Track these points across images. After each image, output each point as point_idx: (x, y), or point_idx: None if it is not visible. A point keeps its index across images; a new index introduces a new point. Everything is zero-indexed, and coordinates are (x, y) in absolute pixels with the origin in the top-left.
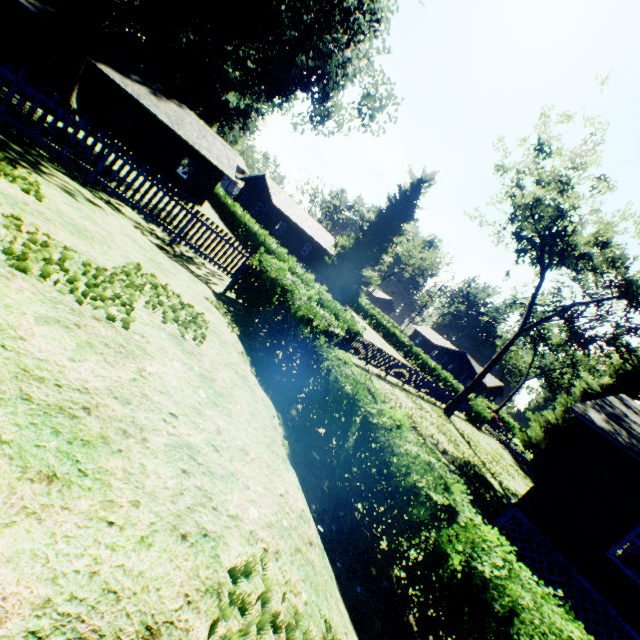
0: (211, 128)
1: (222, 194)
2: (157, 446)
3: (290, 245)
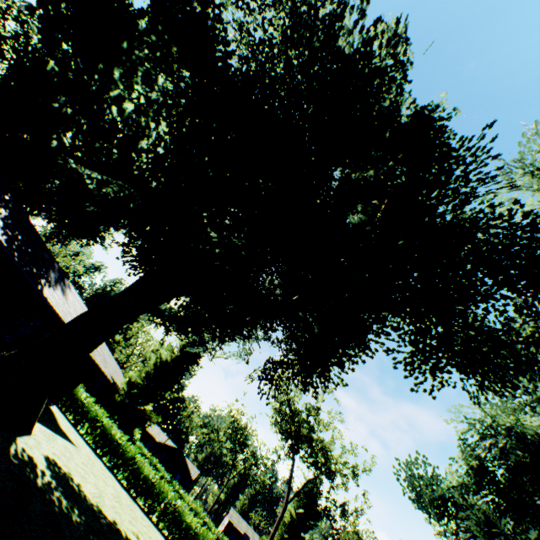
0: None
1: None
2: None
3: (85, 384)
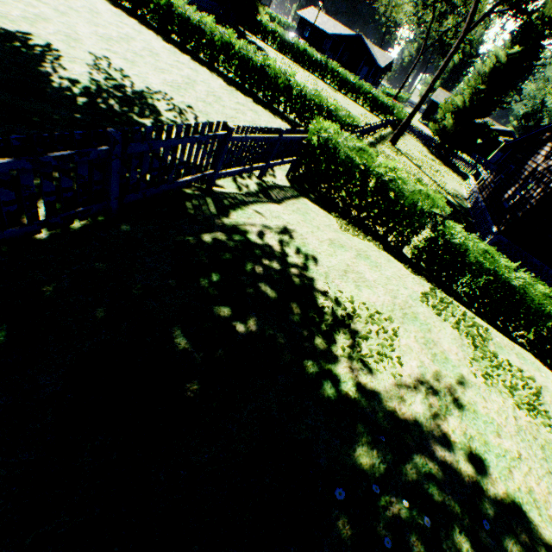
0: None
1: None
2: None
3: None
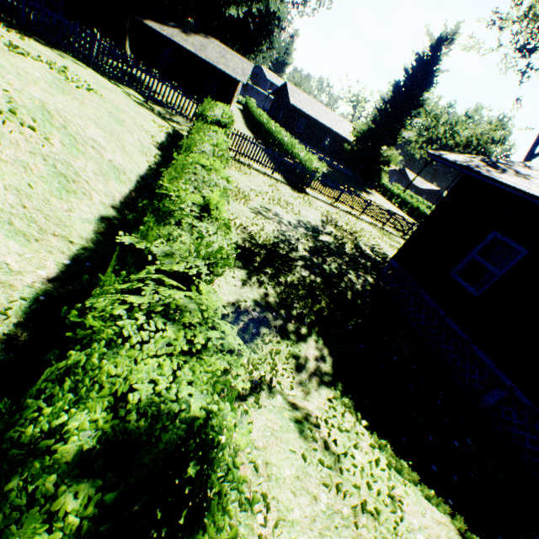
0: (249, 58)
1: (252, 107)
2: None
3: (311, 140)
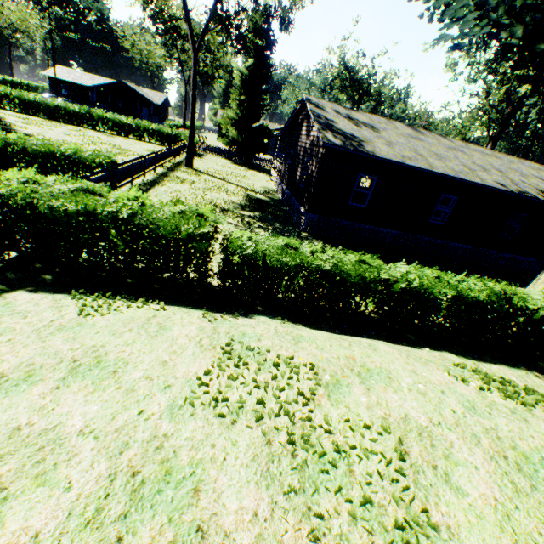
0: None
1: None
2: (489, 423)
3: None
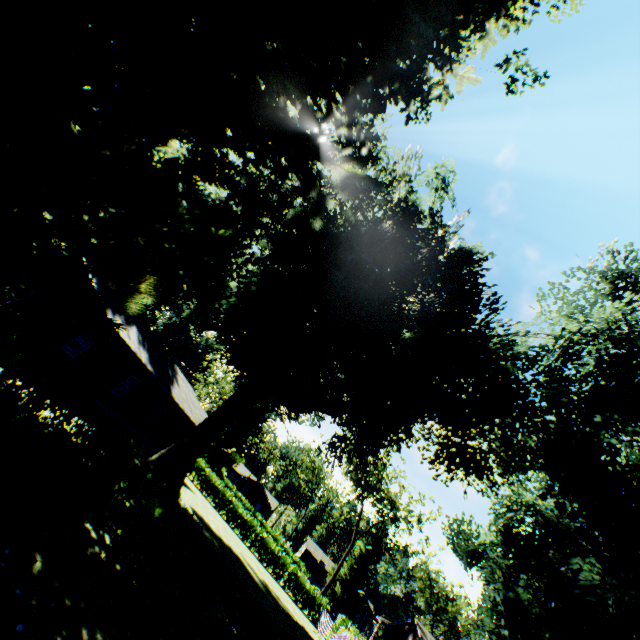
0: None
1: None
2: None
3: None
